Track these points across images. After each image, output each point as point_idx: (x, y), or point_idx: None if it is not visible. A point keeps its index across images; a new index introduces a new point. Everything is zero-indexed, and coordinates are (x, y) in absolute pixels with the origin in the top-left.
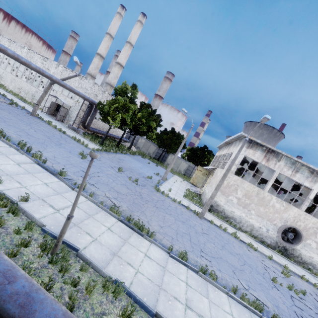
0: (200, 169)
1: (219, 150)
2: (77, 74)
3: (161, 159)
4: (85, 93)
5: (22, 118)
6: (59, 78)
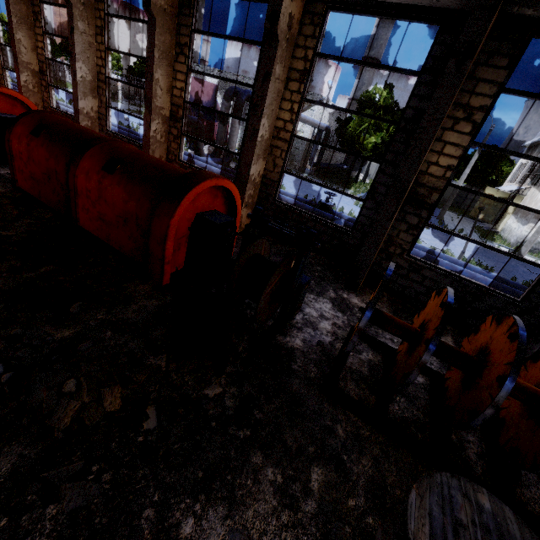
0: (491, 193)
1: (530, 152)
2: (320, 100)
3: None
4: (310, 116)
5: None
6: None
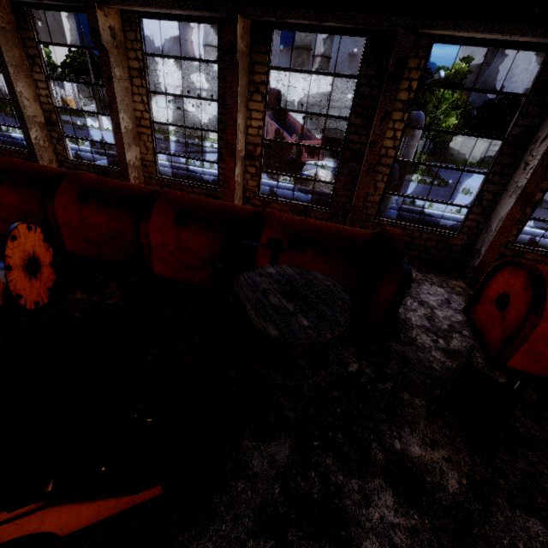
0: None
1: None
2: None
3: (426, 149)
4: None
5: None
6: (316, 95)
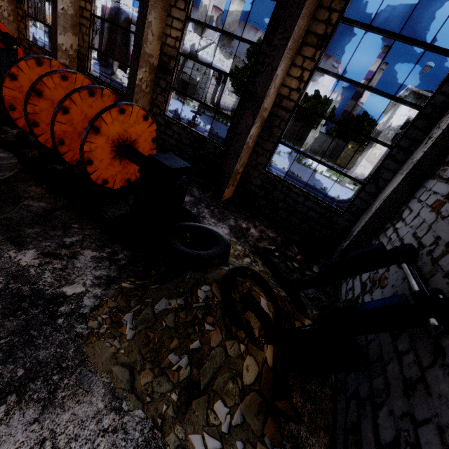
0: (352, 145)
1: (384, 116)
2: (211, 42)
3: (298, 138)
4: (212, 61)
5: (171, 102)
6: None
